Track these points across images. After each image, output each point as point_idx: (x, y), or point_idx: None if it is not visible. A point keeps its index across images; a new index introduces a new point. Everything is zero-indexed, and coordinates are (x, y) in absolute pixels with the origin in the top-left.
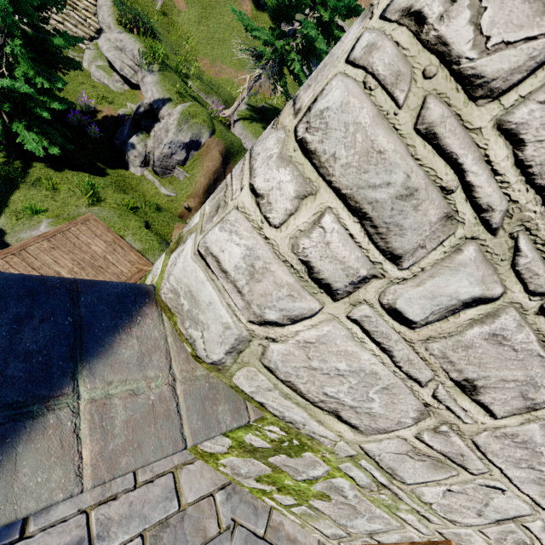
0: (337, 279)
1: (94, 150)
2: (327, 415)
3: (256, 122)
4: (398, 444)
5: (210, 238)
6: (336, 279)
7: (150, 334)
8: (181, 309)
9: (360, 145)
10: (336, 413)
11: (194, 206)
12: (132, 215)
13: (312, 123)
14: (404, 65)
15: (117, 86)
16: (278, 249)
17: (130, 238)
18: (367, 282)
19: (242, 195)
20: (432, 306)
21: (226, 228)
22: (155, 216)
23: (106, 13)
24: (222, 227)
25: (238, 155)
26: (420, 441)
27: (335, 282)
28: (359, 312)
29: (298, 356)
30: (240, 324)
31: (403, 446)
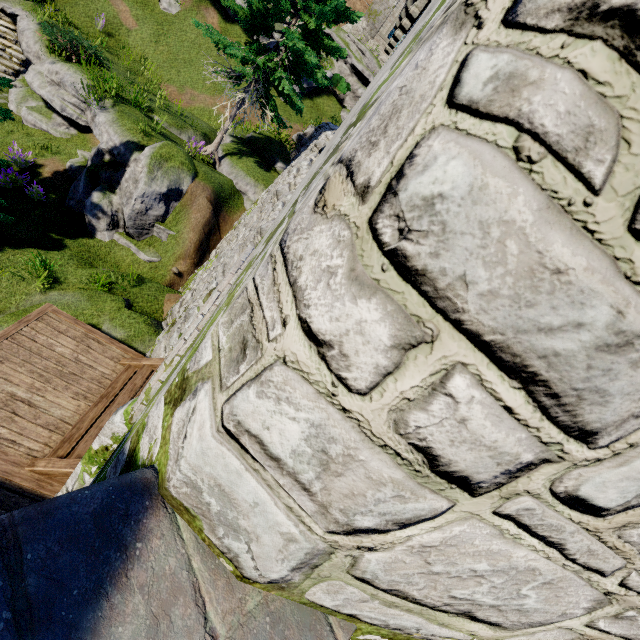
0: (481, 470)
1: (42, 216)
2: (454, 617)
3: (247, 156)
4: (559, 633)
5: (242, 407)
6: (479, 470)
7: (161, 568)
8: (207, 510)
9: (515, 259)
10: (468, 614)
11: (186, 270)
12: (106, 295)
13: (410, 221)
14: (602, 113)
15: (61, 131)
16: (368, 427)
17: (108, 326)
18: (532, 468)
19: (288, 337)
20: (638, 488)
21: (268, 394)
22: (137, 291)
23: (31, 39)
24: (262, 392)
25: (230, 199)
26: (591, 628)
27: (476, 473)
28: (515, 505)
29: (410, 562)
30: (313, 536)
31: (565, 635)
